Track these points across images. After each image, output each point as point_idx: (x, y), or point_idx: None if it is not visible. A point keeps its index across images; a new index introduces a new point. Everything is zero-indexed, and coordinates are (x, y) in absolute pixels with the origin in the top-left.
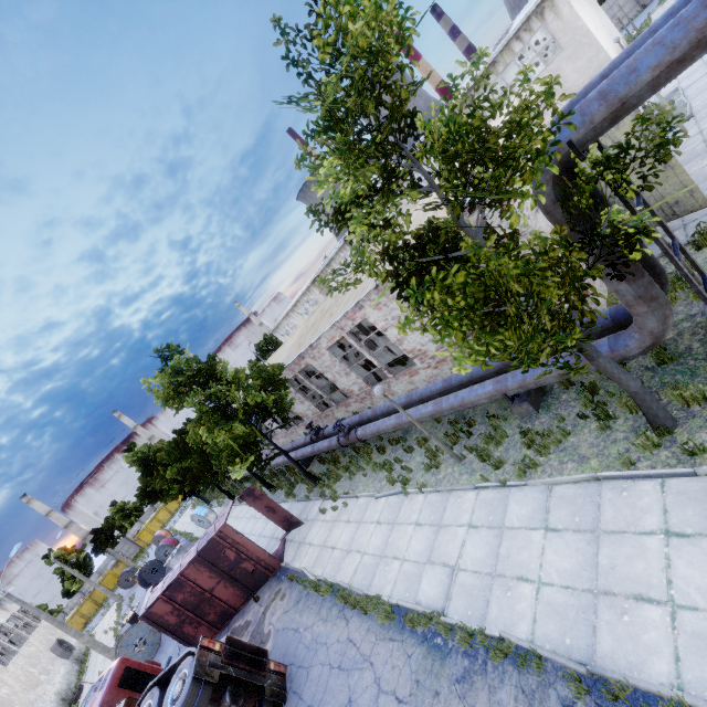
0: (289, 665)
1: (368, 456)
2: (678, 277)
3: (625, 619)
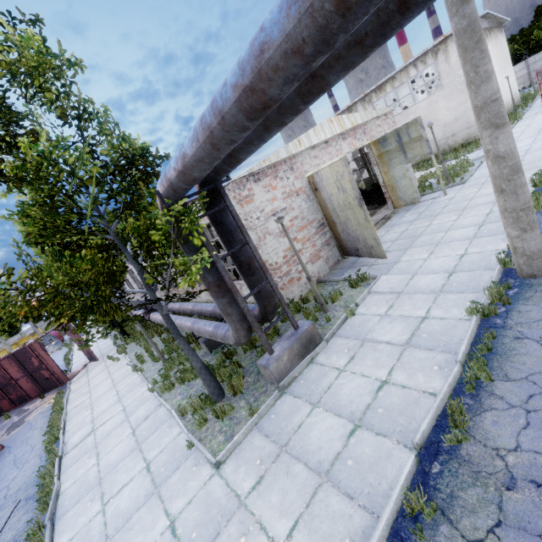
0: (8, 447)
1: (152, 333)
2: (326, 301)
3: (88, 504)
